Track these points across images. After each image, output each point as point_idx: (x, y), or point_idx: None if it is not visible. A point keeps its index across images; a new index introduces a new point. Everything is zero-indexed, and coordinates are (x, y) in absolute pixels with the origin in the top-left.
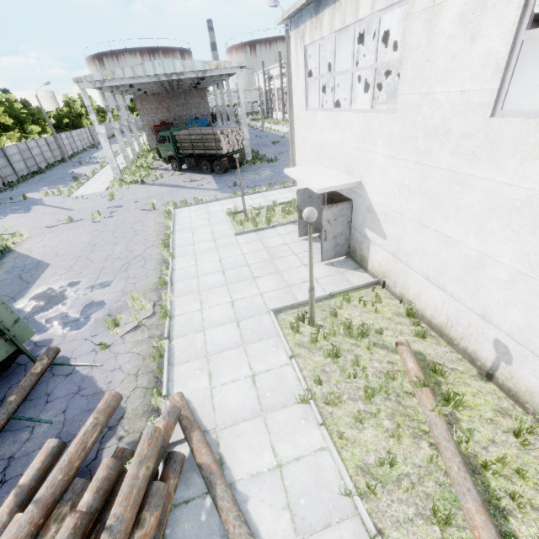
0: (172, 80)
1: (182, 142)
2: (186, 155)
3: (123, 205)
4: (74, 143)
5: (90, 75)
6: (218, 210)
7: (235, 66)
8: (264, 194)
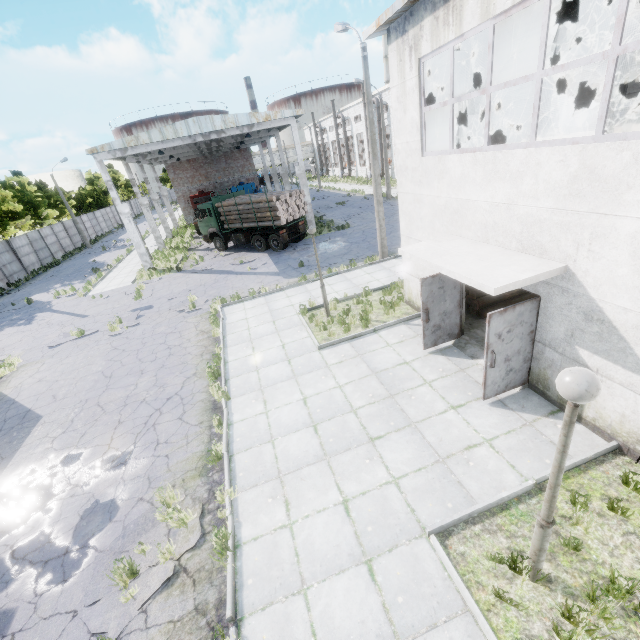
0: (210, 141)
1: (227, 215)
2: (232, 230)
3: (153, 304)
4: (98, 225)
5: (108, 143)
6: (285, 305)
7: (288, 117)
8: (345, 275)
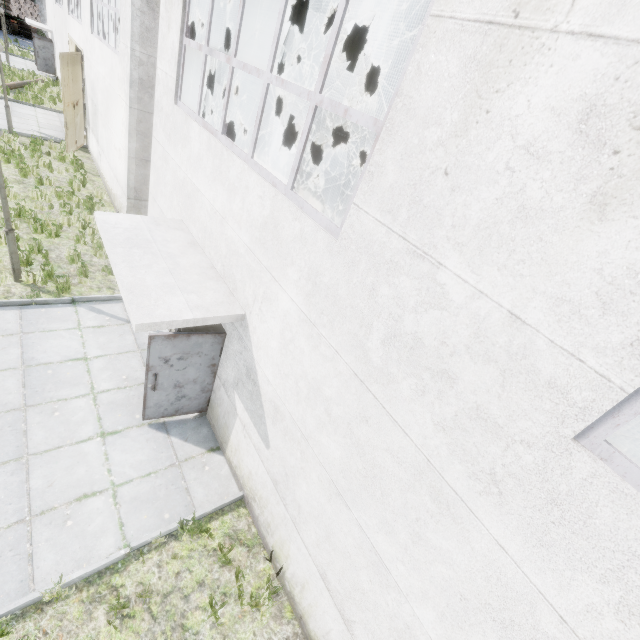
0: None
1: None
2: None
3: None
4: None
5: None
6: None
7: None
8: None
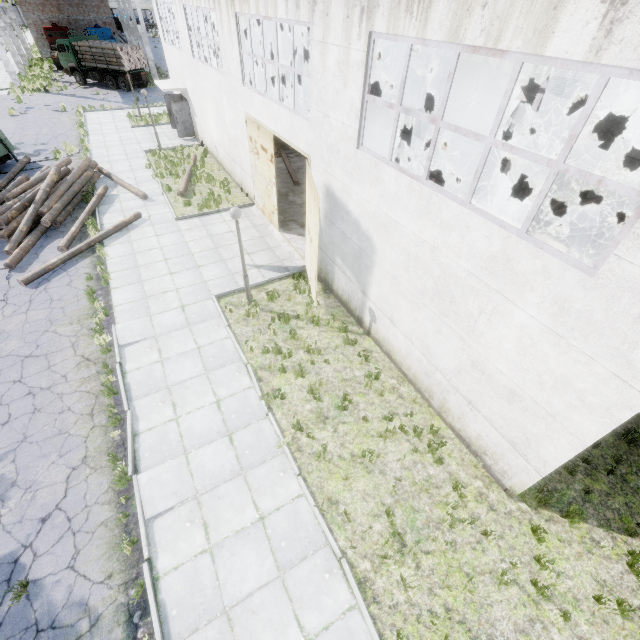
0: None
1: (83, 54)
2: (89, 68)
3: (34, 107)
4: None
5: None
6: (121, 115)
7: None
8: (161, 108)
